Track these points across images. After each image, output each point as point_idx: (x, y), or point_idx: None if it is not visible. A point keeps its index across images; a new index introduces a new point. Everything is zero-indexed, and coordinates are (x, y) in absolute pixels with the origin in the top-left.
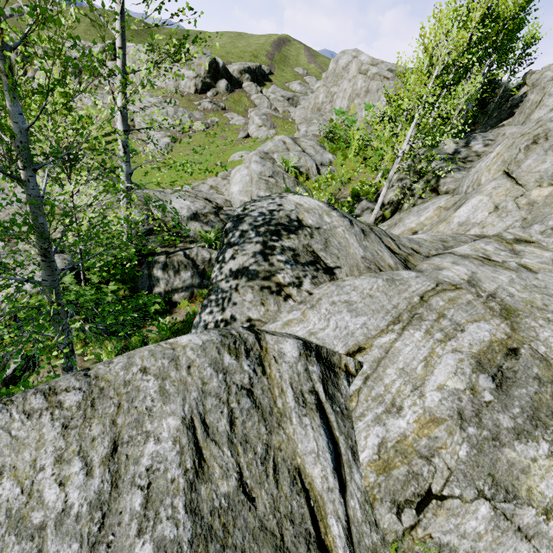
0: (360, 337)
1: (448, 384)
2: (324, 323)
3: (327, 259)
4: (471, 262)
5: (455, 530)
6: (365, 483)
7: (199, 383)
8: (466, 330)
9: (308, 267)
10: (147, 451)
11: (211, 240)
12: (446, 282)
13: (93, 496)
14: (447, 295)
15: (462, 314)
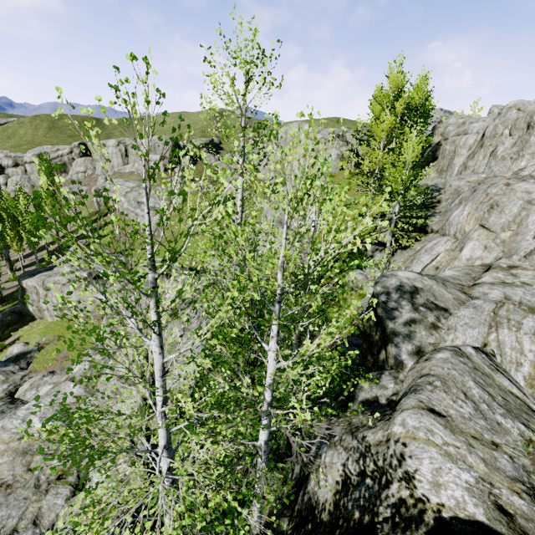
0: (481, 339)
1: (532, 348)
2: (464, 336)
3: (441, 304)
4: (498, 286)
5: None
6: (528, 393)
7: (464, 369)
8: (523, 323)
9: (436, 311)
10: (474, 392)
11: None
12: (495, 301)
13: (472, 408)
14: (504, 308)
15: (516, 316)
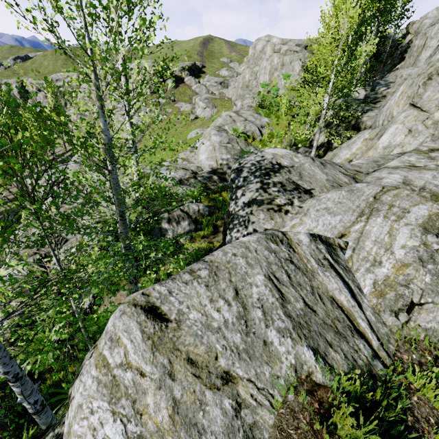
0: (340, 228)
1: (408, 244)
2: (315, 223)
3: (304, 185)
4: (401, 170)
5: (434, 319)
6: (371, 304)
7: (264, 258)
8: (410, 211)
9: (293, 192)
10: (254, 291)
11: (196, 196)
12: (387, 186)
13: (236, 314)
14: (391, 192)
15: (405, 202)
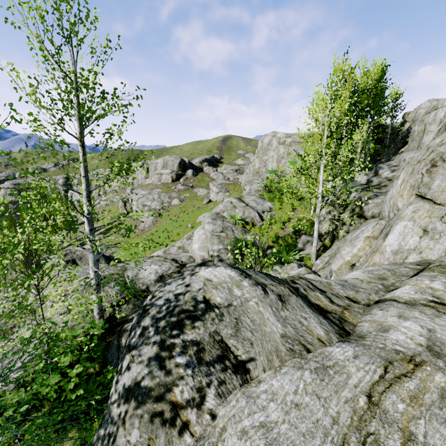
0: None
1: None
2: None
3: (238, 349)
4: (421, 311)
5: None
6: None
7: None
8: None
9: (213, 367)
10: None
11: None
12: (398, 354)
13: None
14: (404, 387)
15: (440, 428)
